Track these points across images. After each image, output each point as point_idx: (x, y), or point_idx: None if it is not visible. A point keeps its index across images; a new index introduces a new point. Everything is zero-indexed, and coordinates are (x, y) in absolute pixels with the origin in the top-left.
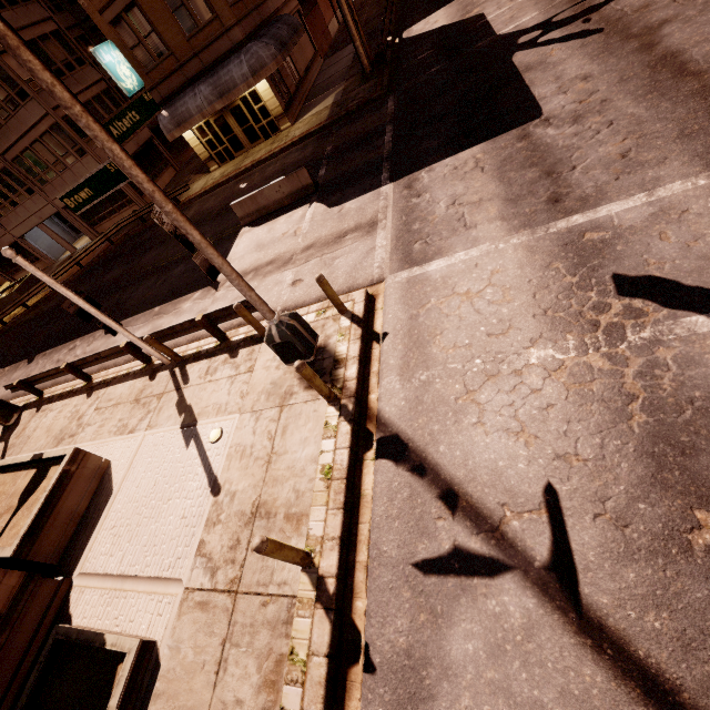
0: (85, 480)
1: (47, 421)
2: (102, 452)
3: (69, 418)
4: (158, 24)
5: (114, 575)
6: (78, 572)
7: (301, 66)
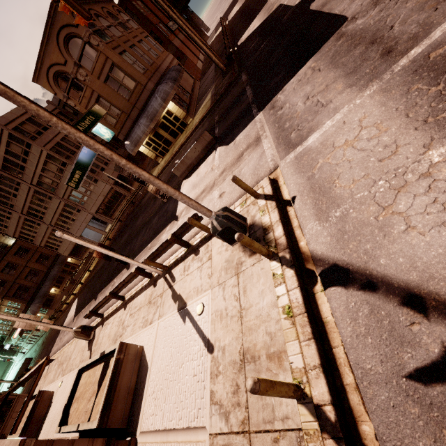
0: (131, 363)
1: (107, 331)
2: (137, 341)
3: (117, 326)
4: (112, 101)
5: (160, 430)
6: (139, 432)
7: (188, 89)
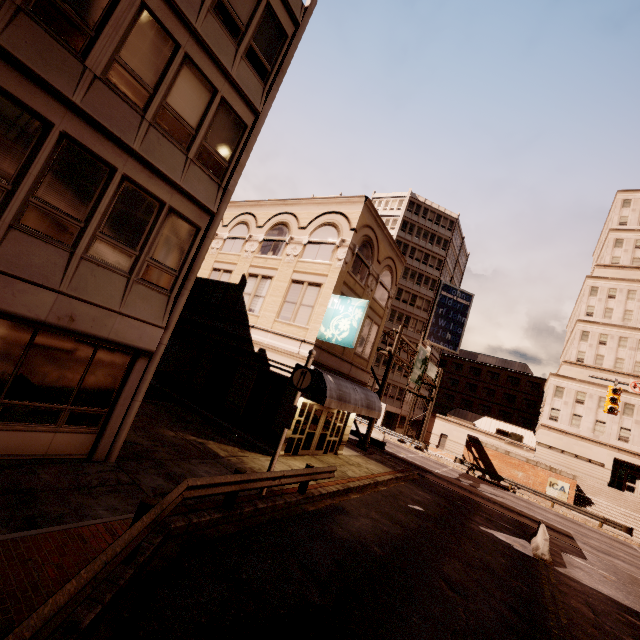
0: None
1: None
2: None
3: None
4: None
5: None
6: None
7: None
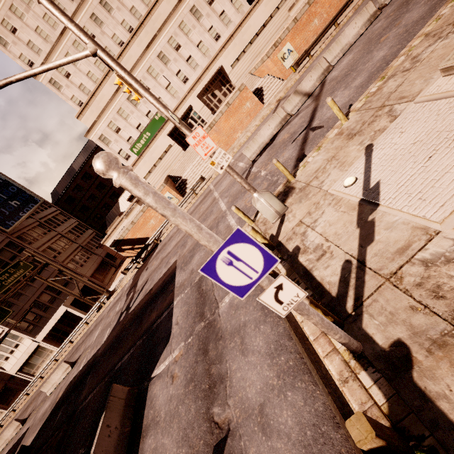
0: None
1: None
2: None
3: None
4: None
5: None
6: None
7: None
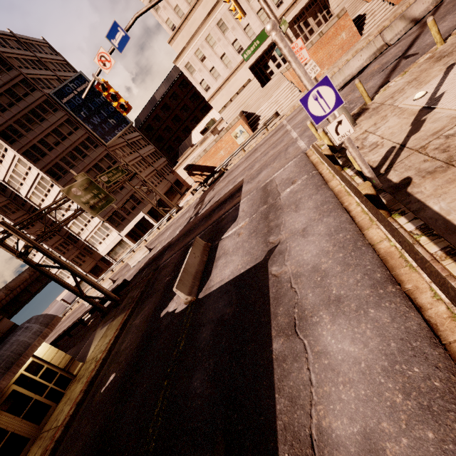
0: None
1: None
2: None
3: None
4: None
5: None
6: None
7: None
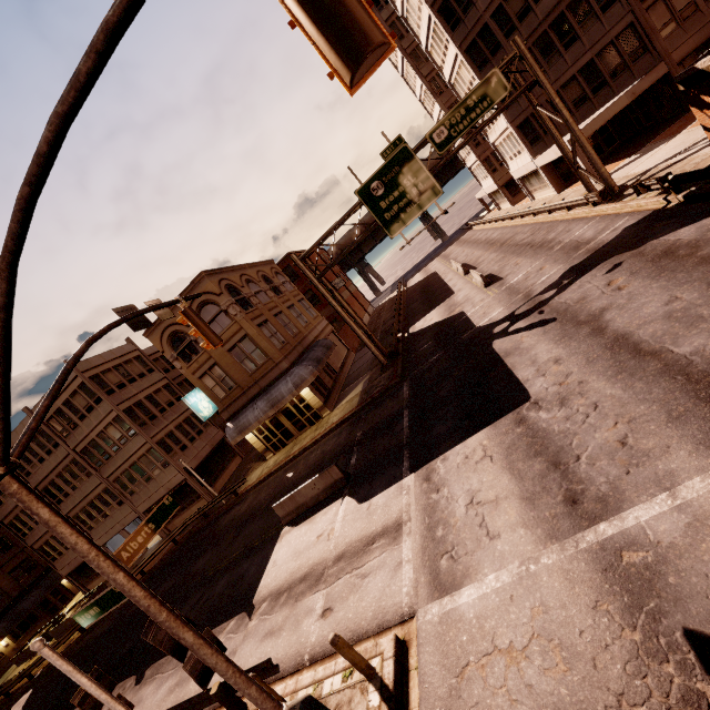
0: None
1: None
2: None
3: None
4: (230, 371)
5: None
6: None
7: (337, 364)
